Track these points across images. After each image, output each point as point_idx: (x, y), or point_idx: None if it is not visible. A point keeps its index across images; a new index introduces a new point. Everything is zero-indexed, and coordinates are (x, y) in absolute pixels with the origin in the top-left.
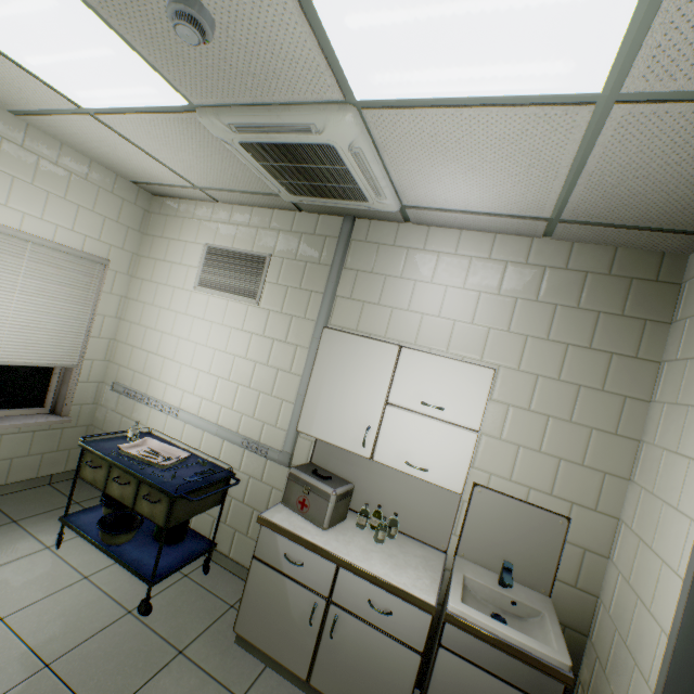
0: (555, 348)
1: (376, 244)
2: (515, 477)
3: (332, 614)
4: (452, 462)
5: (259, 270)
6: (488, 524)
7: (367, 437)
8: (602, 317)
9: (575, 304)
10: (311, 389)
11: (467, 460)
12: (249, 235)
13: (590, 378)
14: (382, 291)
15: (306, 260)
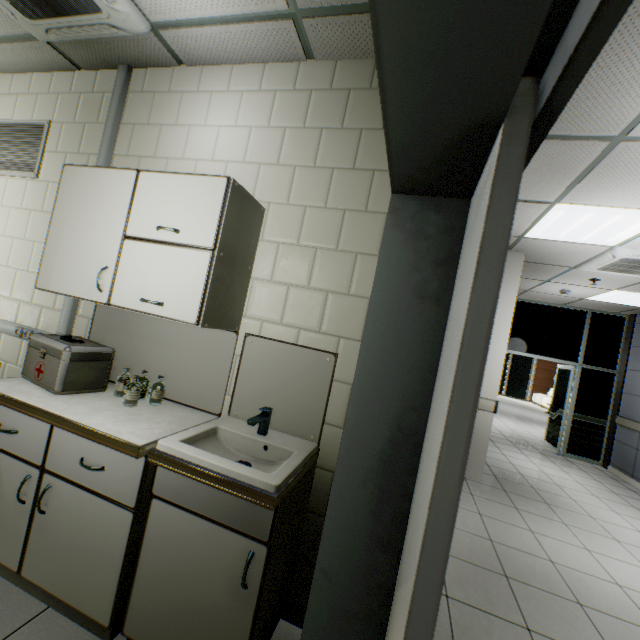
0: (322, 175)
1: (153, 93)
2: (286, 320)
3: (46, 485)
4: (187, 290)
5: (38, 140)
6: (260, 375)
7: (104, 280)
8: (364, 134)
9: (339, 125)
10: (51, 238)
11: (202, 284)
12: (30, 104)
13: (354, 201)
14: (158, 142)
15: (85, 122)
